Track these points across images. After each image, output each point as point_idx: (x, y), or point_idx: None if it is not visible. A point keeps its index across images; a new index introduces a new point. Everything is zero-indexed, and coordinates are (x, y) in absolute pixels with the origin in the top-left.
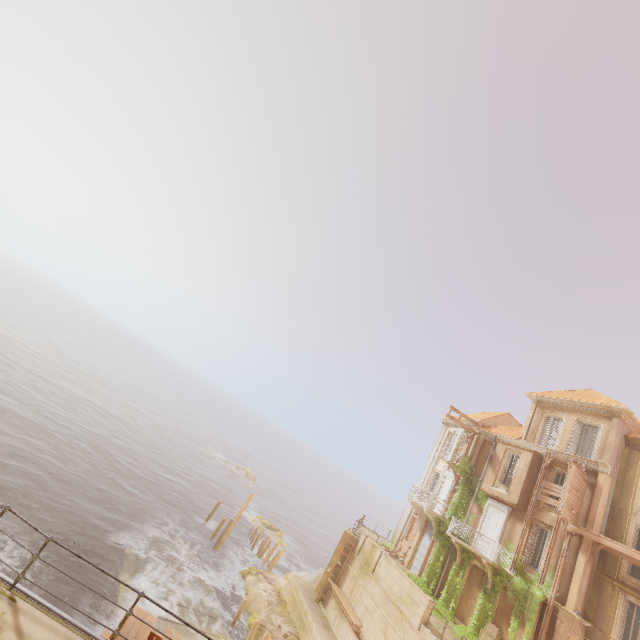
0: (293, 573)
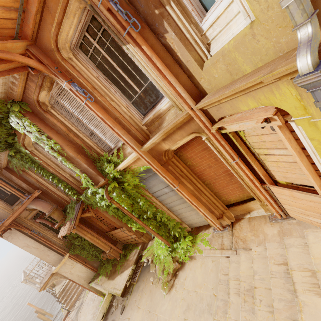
0: None
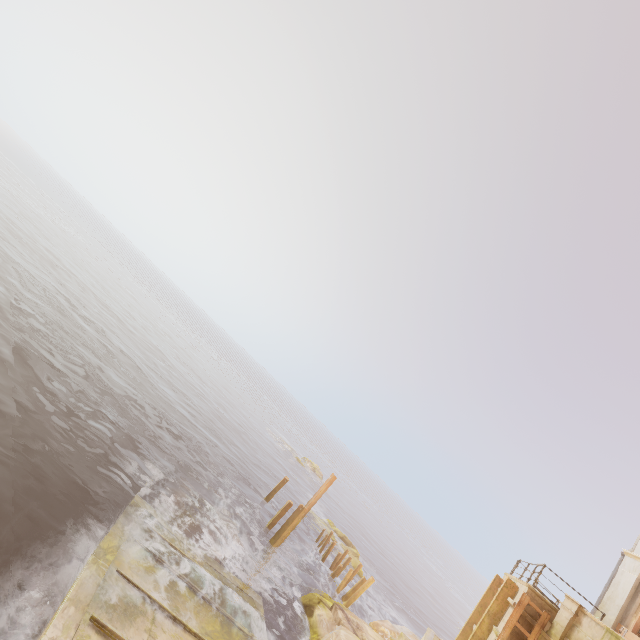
0: (387, 624)
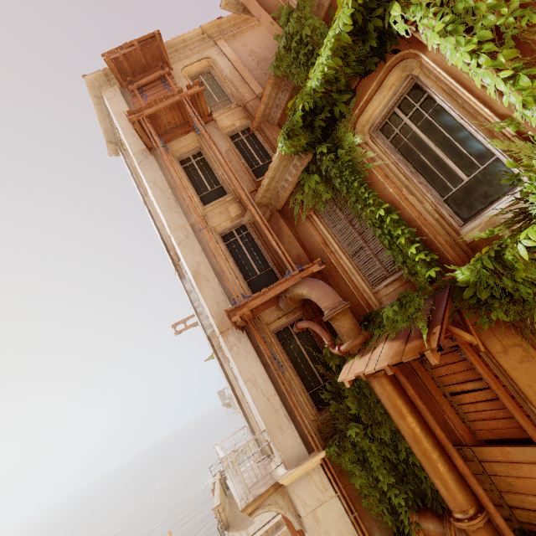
0: None
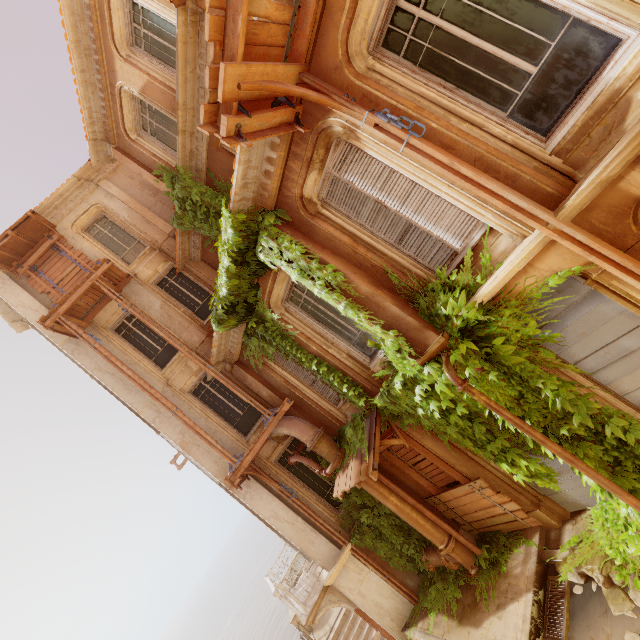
0: None
